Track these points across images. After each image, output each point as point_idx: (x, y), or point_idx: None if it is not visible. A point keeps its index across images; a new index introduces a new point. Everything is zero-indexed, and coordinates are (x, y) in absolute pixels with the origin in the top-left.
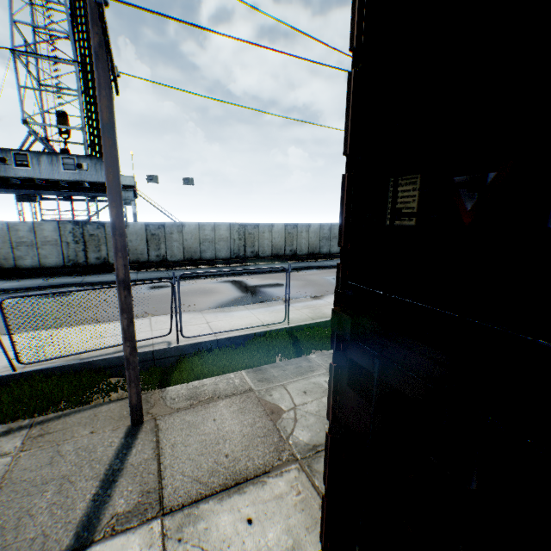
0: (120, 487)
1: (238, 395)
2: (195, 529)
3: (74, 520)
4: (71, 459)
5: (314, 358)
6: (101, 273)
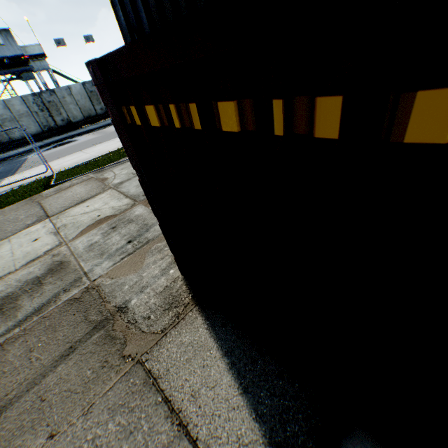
0: None
1: None
2: None
3: None
4: None
5: None
6: (71, 131)
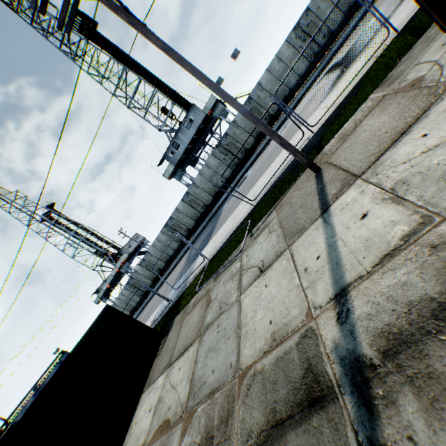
0: (328, 189)
1: (374, 108)
2: (383, 167)
3: (316, 208)
4: (298, 201)
5: None
6: (249, 158)
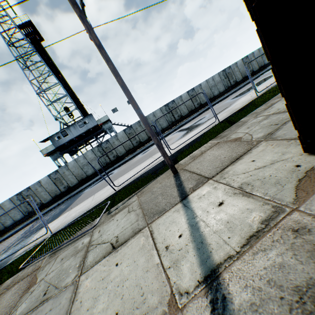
0: (186, 184)
1: (213, 146)
2: (228, 174)
3: (176, 196)
4: (159, 190)
5: (243, 119)
6: (118, 162)
